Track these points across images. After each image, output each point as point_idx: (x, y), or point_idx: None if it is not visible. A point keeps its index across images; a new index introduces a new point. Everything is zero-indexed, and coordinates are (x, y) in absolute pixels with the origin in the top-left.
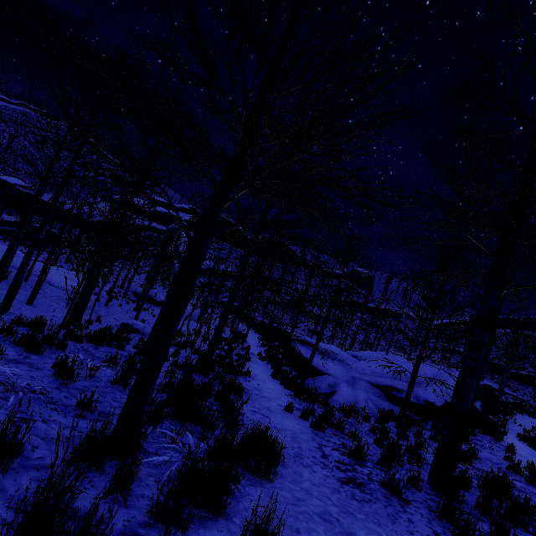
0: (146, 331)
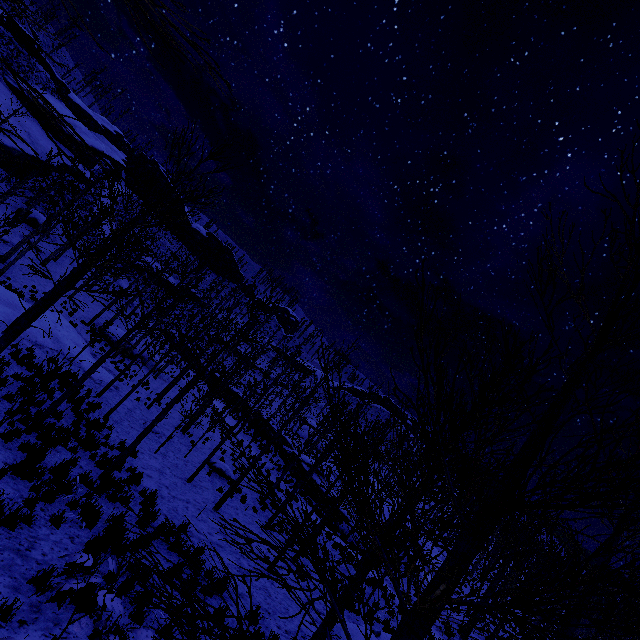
0: (233, 475)
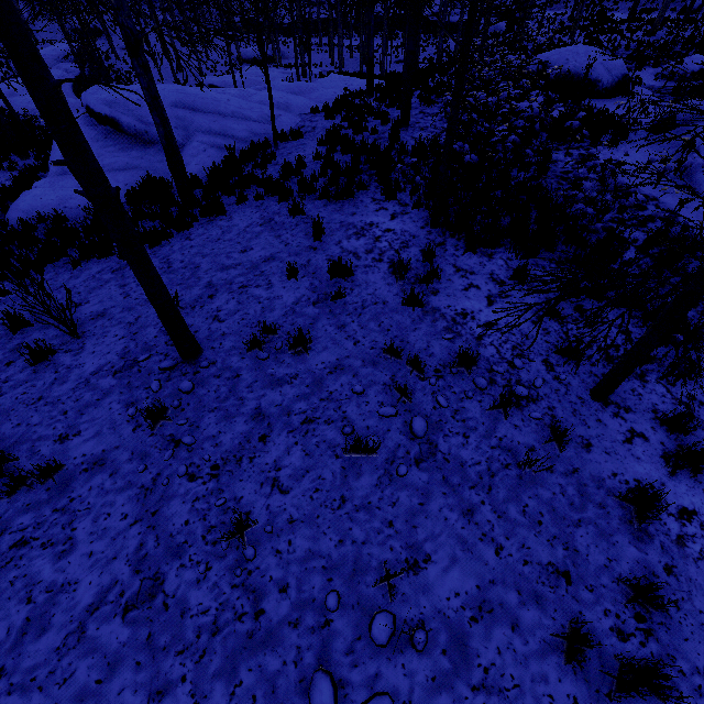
0: None
